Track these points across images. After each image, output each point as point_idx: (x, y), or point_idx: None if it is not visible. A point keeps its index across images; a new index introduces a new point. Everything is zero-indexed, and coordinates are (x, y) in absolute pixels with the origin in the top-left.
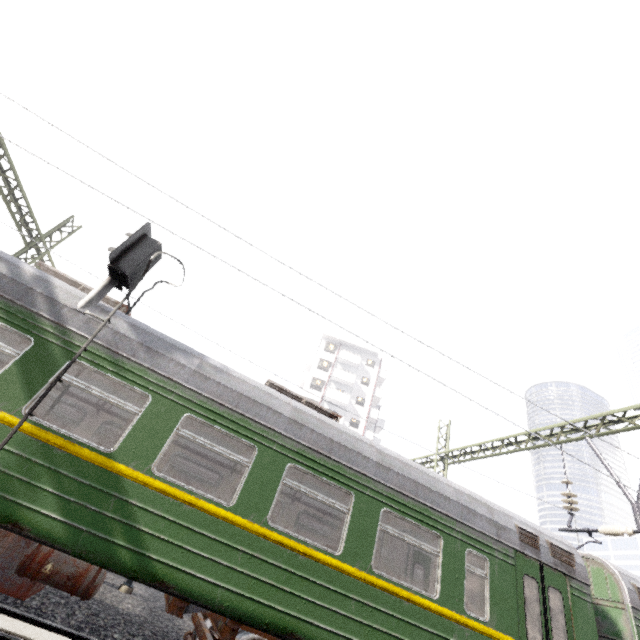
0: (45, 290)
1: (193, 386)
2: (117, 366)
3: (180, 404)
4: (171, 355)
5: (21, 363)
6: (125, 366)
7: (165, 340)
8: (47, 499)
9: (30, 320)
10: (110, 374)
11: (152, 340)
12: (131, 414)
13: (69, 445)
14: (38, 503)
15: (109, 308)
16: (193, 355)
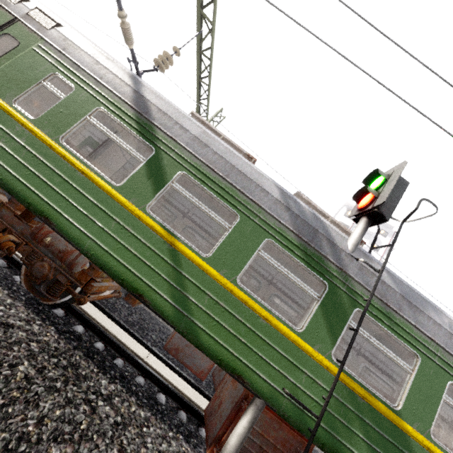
0: (324, 231)
1: (451, 350)
2: (389, 319)
3: (443, 369)
4: (426, 311)
5: (322, 307)
6: (395, 320)
7: (413, 290)
8: (360, 444)
9: (321, 263)
10: (385, 327)
11: (407, 291)
12: (288, 291)
13: (368, 396)
14: (355, 446)
15: (361, 248)
16: (438, 310)
